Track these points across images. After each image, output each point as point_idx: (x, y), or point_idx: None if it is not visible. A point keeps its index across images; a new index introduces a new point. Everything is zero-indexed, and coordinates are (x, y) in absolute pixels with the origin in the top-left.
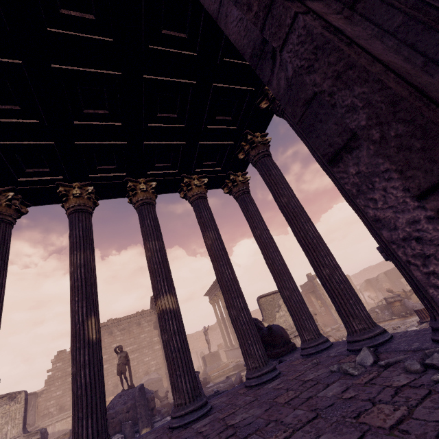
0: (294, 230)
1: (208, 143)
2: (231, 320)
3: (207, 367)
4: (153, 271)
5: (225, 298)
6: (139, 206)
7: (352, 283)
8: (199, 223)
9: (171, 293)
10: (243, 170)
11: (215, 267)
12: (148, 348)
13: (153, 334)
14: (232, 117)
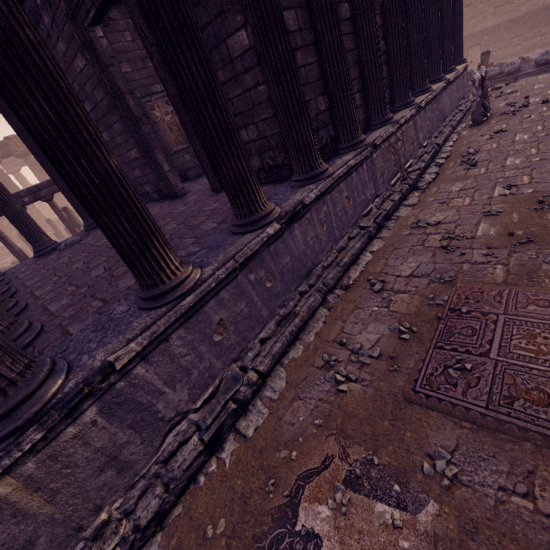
0: None
1: None
2: None
3: None
4: None
5: None
6: None
7: None
8: None
9: None
10: None
11: None
12: None
13: None
14: None
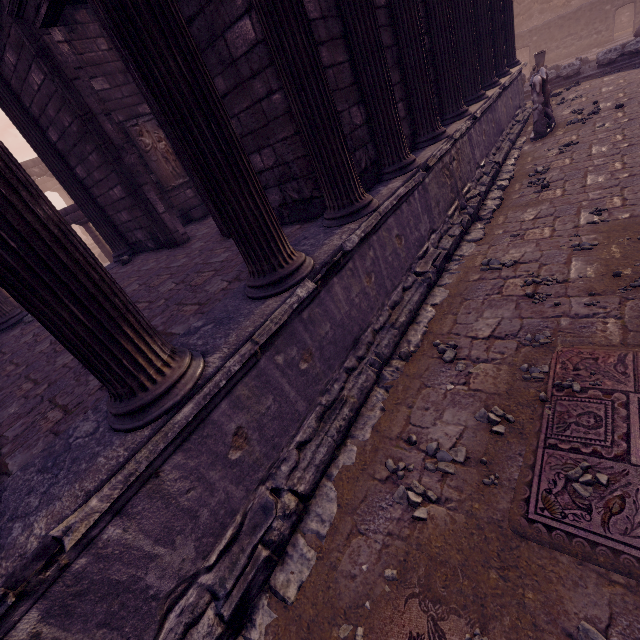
0: None
1: None
2: None
3: None
4: None
5: None
6: None
7: None
8: None
9: None
10: None
11: None
12: None
13: None
14: None
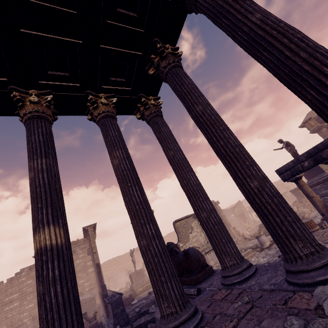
0: (212, 140)
1: (111, 48)
2: (141, 252)
3: (133, 283)
4: (34, 196)
5: (133, 225)
6: (27, 119)
7: (243, 206)
8: (105, 142)
9: (56, 223)
10: (155, 94)
11: (122, 189)
12: (82, 271)
13: (87, 259)
14: (137, 14)
